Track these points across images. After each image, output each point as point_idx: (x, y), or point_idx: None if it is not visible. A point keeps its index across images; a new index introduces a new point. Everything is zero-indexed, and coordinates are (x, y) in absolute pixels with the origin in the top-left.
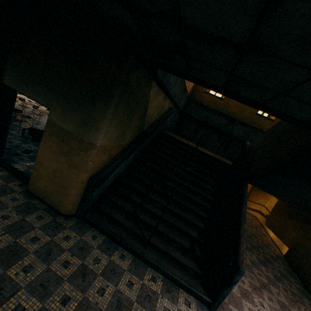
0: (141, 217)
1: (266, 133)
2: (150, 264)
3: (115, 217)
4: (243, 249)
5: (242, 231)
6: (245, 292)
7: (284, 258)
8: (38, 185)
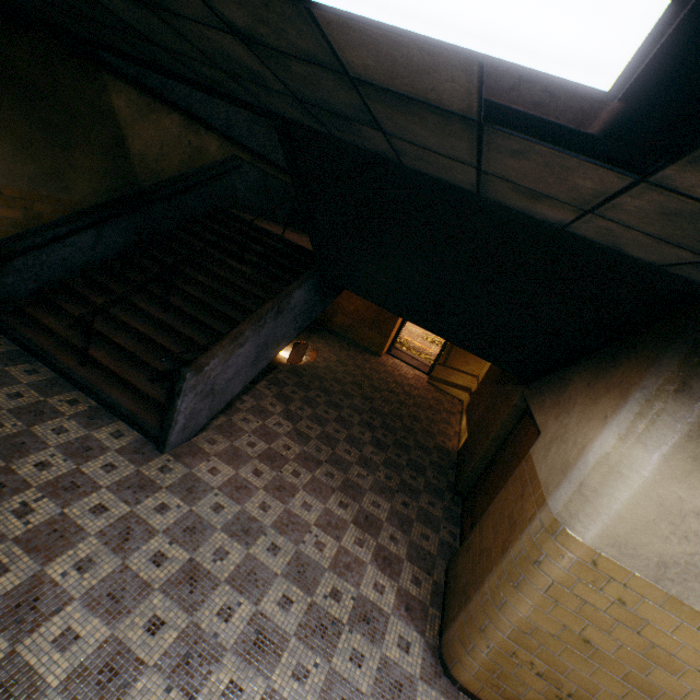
0: (94, 325)
1: None
2: (81, 386)
3: (45, 322)
4: (215, 352)
5: (236, 332)
6: (276, 457)
7: (456, 454)
8: None
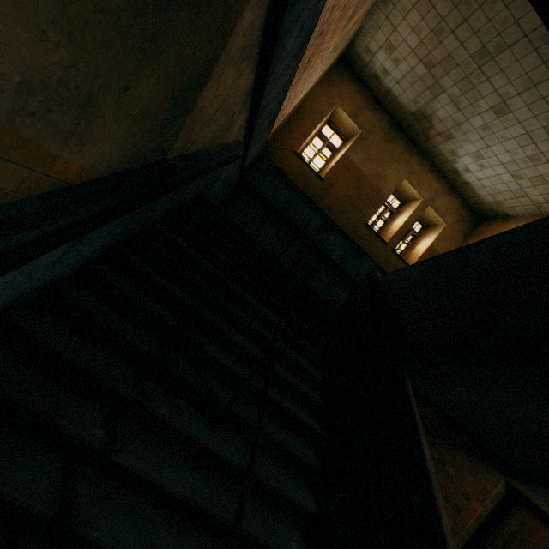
0: (94, 534)
1: (432, 263)
2: None
3: None
4: None
5: (450, 539)
6: None
7: None
8: None
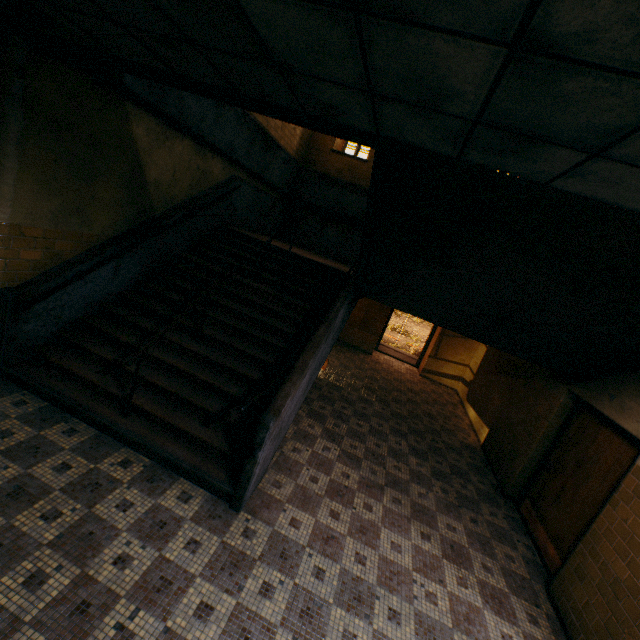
0: (129, 367)
1: None
2: (129, 441)
3: (73, 369)
4: (288, 391)
5: (301, 364)
6: (341, 489)
7: (481, 449)
8: None
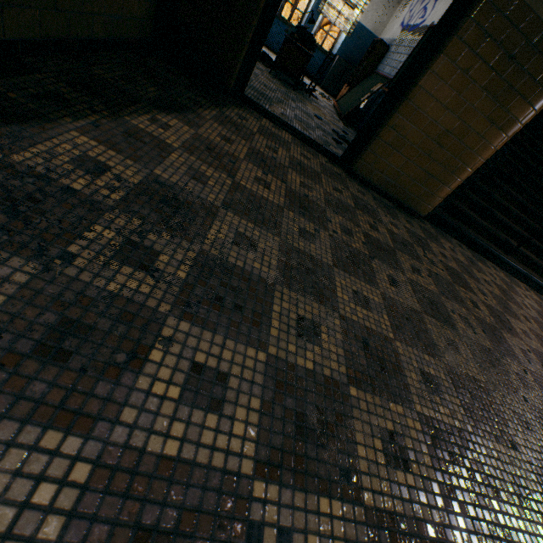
0: (496, 214)
1: None
2: (517, 274)
3: (472, 216)
4: None
5: None
6: None
7: None
8: (386, 163)
